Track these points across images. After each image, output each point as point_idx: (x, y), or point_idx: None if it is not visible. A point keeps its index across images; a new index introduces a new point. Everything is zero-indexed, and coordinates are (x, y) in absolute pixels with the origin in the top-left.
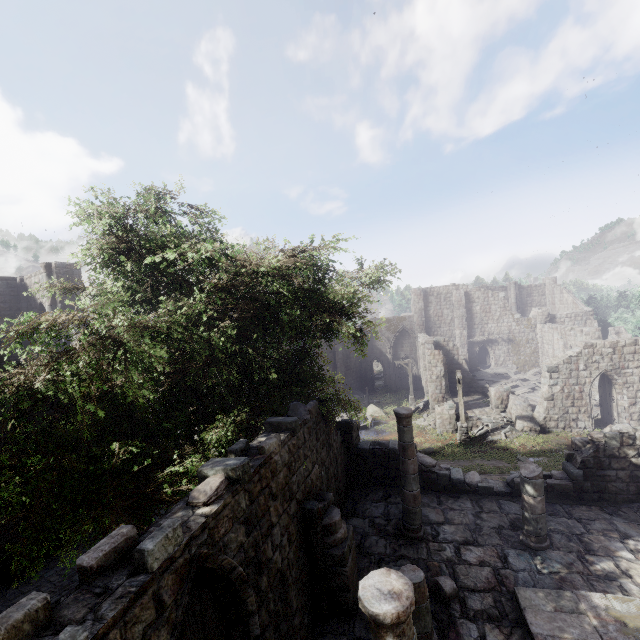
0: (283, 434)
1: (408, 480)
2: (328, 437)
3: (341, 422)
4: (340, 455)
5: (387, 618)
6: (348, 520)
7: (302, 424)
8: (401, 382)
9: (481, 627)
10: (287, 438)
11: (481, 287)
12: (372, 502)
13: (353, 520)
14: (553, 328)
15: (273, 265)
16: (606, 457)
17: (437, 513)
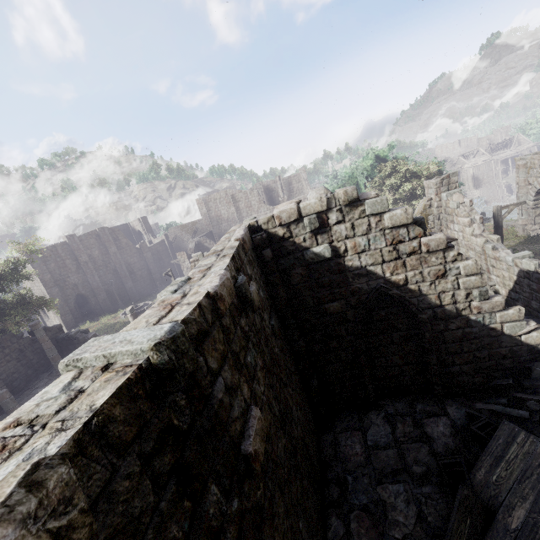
0: None
1: (46, 352)
2: (0, 344)
3: None
4: (32, 347)
5: None
6: (40, 375)
7: None
8: None
9: None
10: None
11: (256, 184)
12: None
13: (43, 374)
14: None
15: None
16: None
17: None
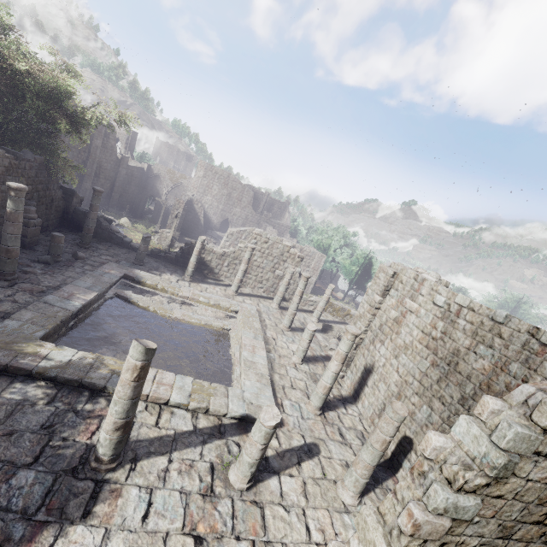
0: (9, 155)
1: (89, 221)
2: (48, 183)
3: (68, 189)
4: (58, 202)
5: (13, 186)
6: (50, 233)
7: (26, 160)
8: (165, 220)
9: (85, 265)
10: (11, 157)
11: (249, 185)
12: (71, 234)
13: None
14: (264, 225)
15: (23, 69)
16: (192, 251)
17: (104, 247)
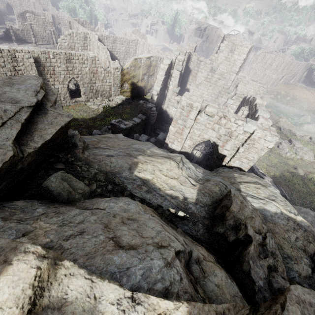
0: None
1: None
2: None
3: None
4: None
5: None
6: None
7: None
8: None
9: None
10: None
11: None
12: None
13: None
14: (32, 2)
15: None
16: (9, 32)
17: None
